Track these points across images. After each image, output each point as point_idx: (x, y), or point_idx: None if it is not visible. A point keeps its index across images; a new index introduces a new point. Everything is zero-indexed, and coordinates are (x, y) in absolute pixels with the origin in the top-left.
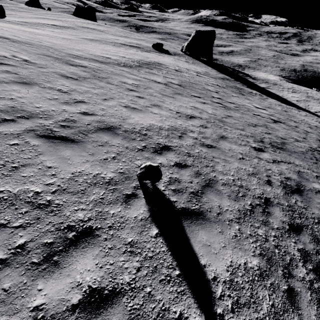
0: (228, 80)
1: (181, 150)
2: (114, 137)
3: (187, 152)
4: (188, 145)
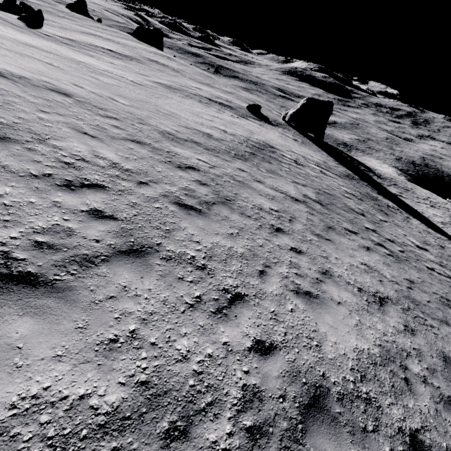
0: (354, 180)
1: (437, 443)
2: (339, 440)
3: (446, 446)
4: (431, 413)
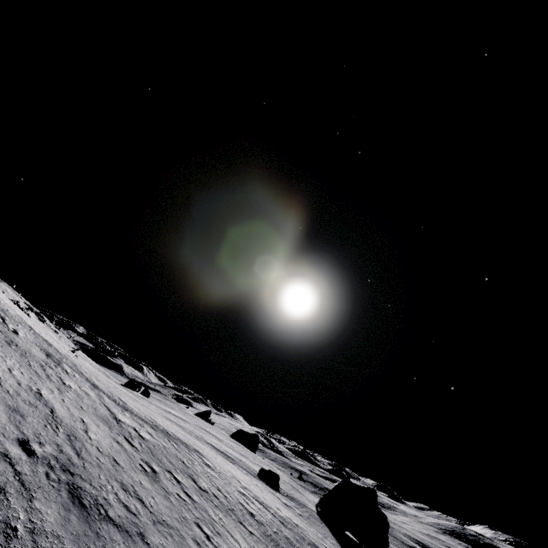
0: None
1: None
2: None
3: None
4: None
